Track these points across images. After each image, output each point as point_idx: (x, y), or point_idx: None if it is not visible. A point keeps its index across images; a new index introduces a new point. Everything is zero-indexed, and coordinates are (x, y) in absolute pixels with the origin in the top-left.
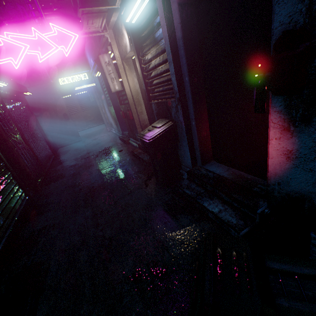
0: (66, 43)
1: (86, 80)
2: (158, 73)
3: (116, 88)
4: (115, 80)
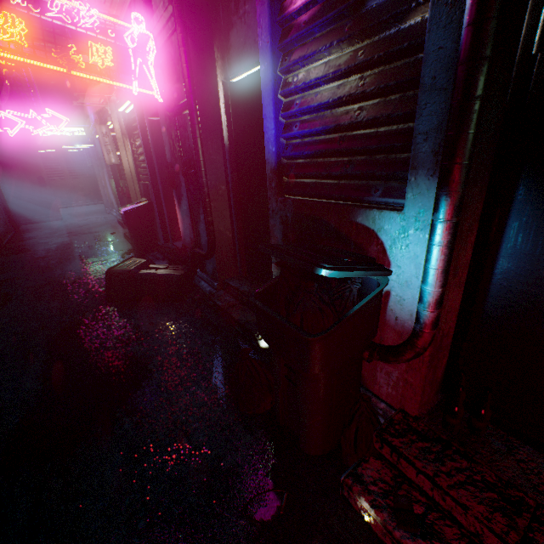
0: (58, 124)
1: (82, 138)
2: (143, 160)
3: (113, 161)
4: (112, 153)
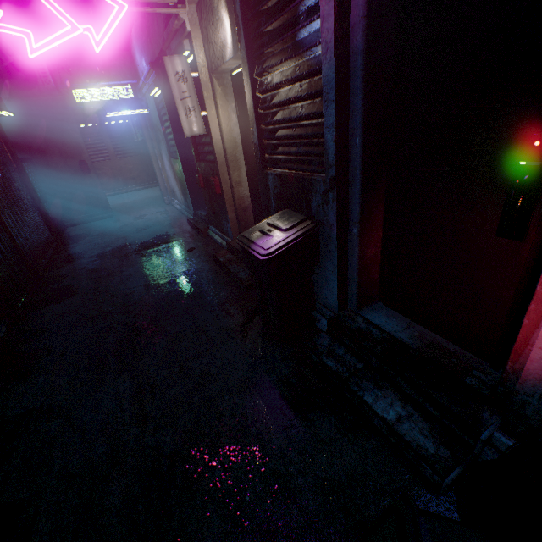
0: (97, 20)
1: (130, 100)
2: (293, 117)
3: (195, 129)
4: (194, 113)
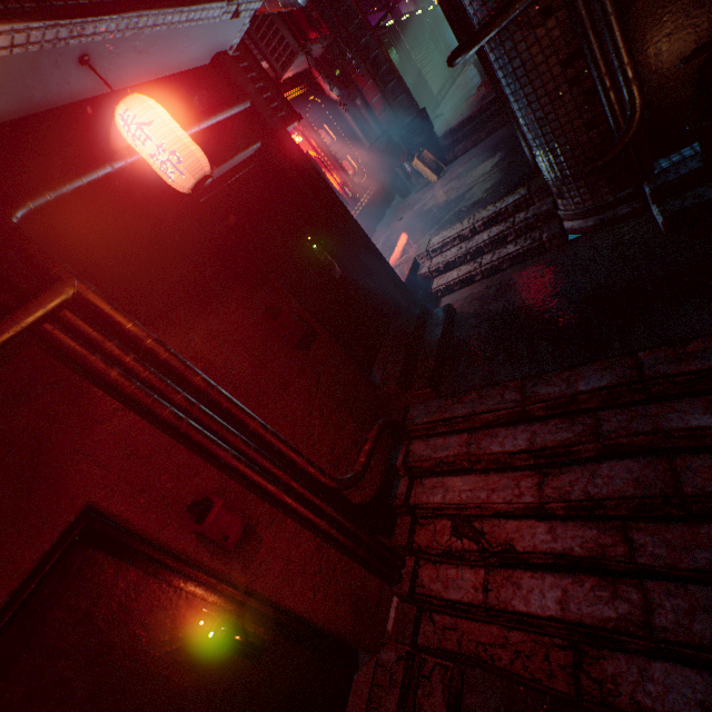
0: None
1: None
2: None
3: None
4: None
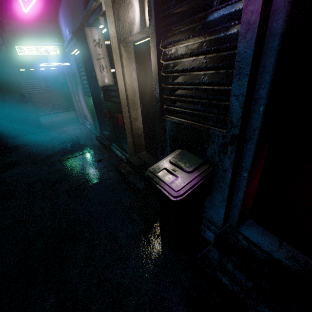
0: None
1: (57, 56)
2: (195, 82)
3: (106, 81)
4: (106, 70)
